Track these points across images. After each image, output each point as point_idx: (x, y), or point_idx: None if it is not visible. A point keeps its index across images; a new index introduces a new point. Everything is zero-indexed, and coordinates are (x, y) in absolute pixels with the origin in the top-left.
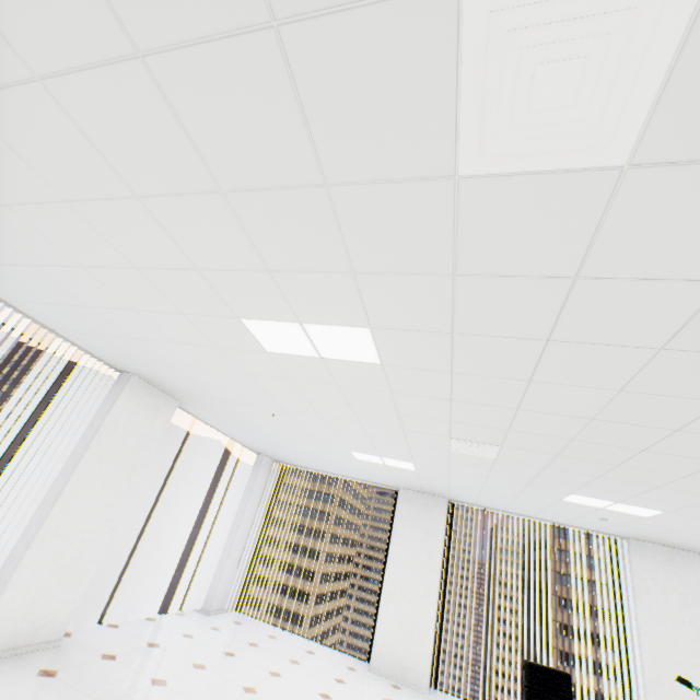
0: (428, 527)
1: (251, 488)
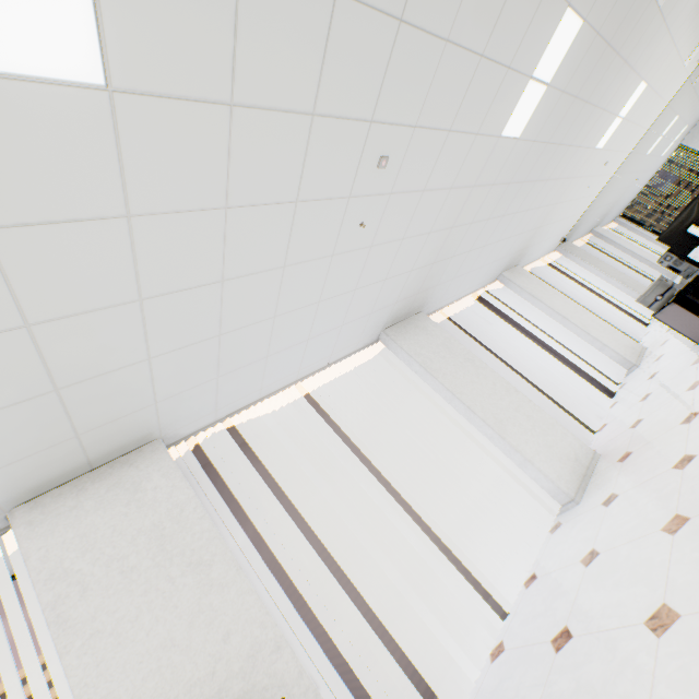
0: None
1: (630, 228)
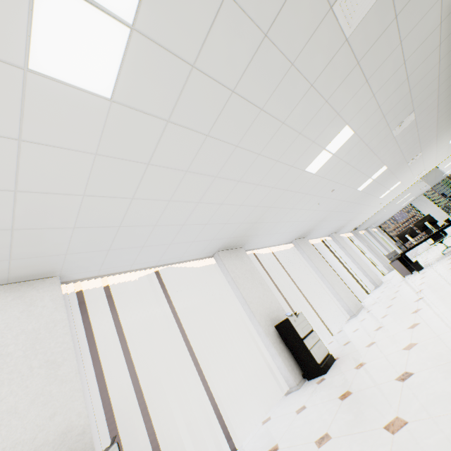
0: (424, 202)
1: (382, 233)
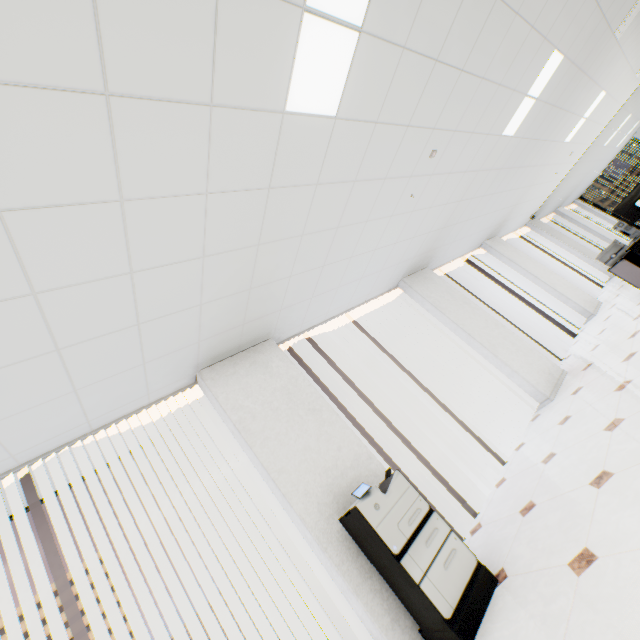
0: None
1: (587, 209)
